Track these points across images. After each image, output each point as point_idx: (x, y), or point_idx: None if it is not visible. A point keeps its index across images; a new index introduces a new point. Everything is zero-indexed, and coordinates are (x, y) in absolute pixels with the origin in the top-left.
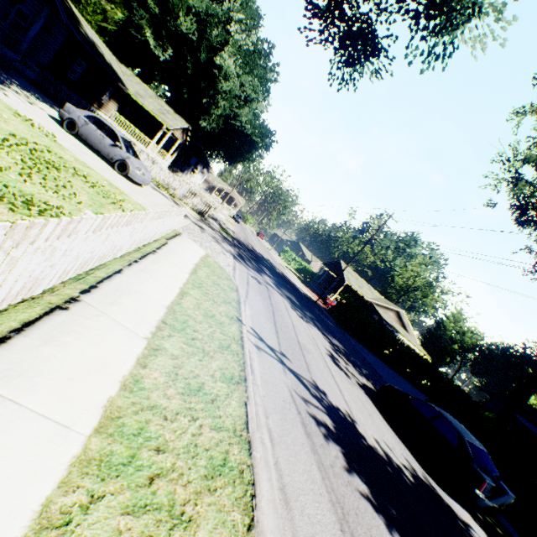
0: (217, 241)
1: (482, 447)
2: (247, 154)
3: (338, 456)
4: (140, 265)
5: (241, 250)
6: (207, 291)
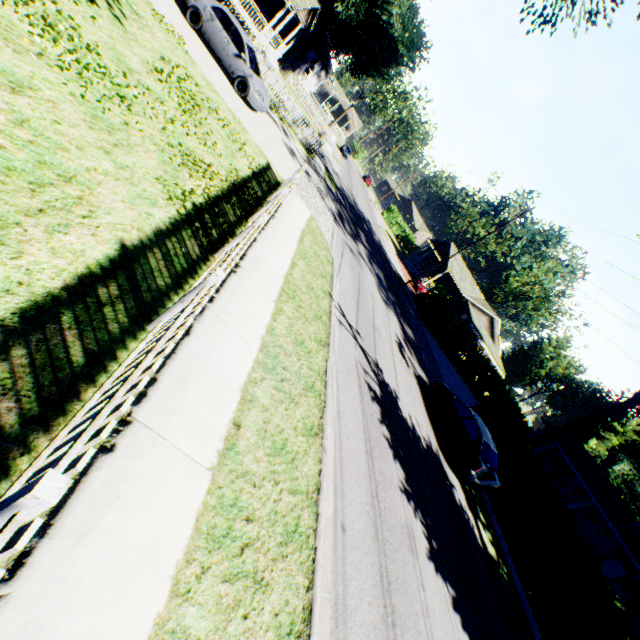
0: (321, 195)
1: (493, 448)
2: (384, 69)
3: (377, 412)
4: (266, 233)
5: (342, 207)
6: (310, 263)
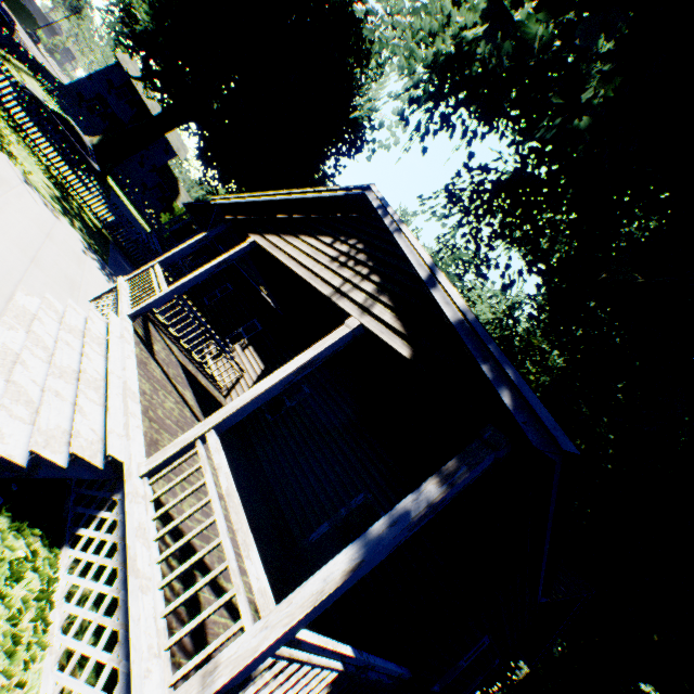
0: None
1: None
2: None
3: None
4: None
5: None
6: None
